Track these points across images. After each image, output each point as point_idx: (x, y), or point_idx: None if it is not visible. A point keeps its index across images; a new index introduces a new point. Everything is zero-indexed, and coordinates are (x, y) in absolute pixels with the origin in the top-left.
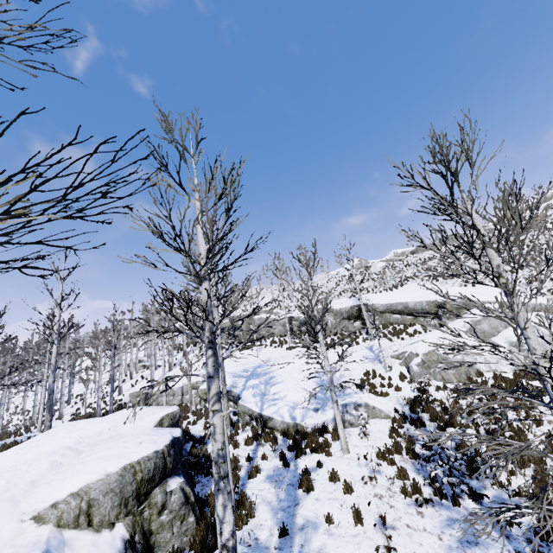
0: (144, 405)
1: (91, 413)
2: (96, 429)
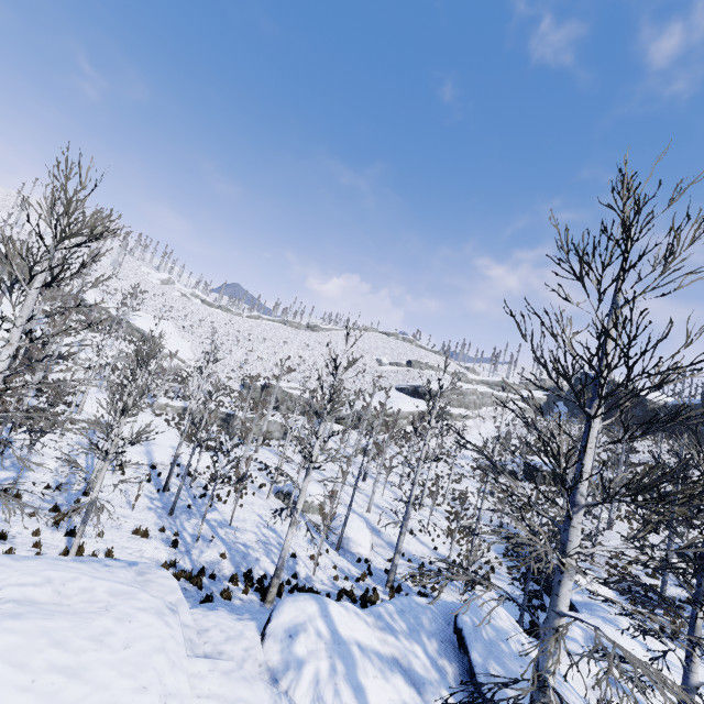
0: None
1: None
2: None
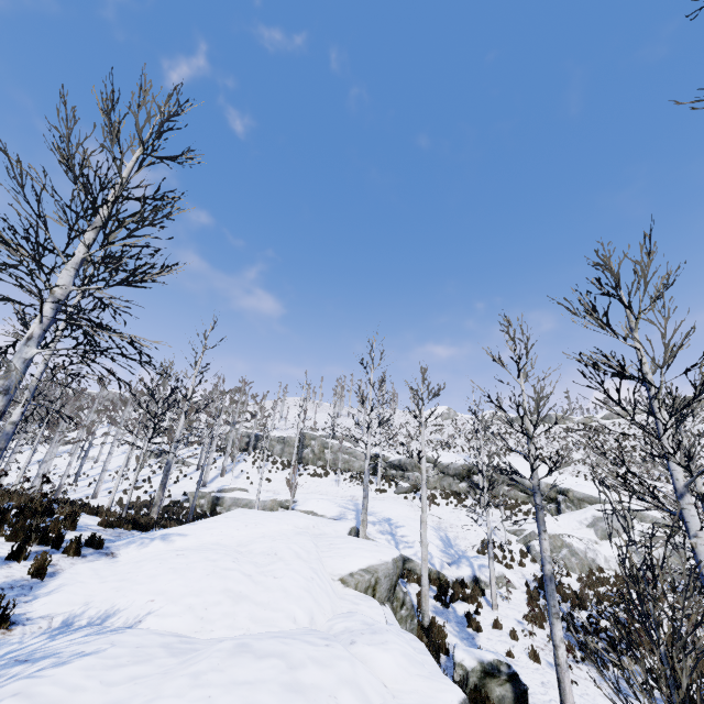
0: (209, 510)
1: (142, 502)
2: (304, 522)
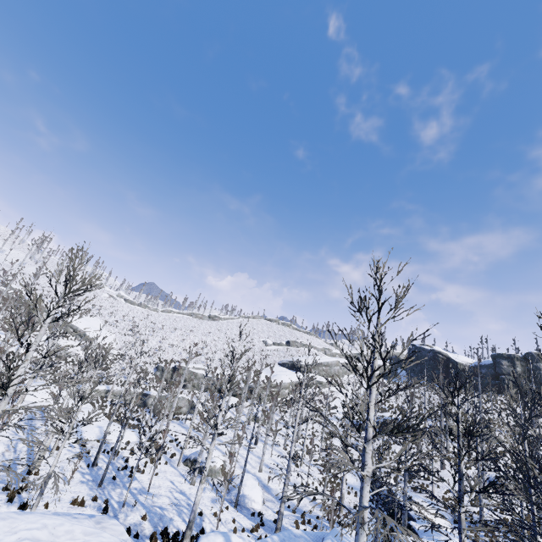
0: None
1: None
2: None
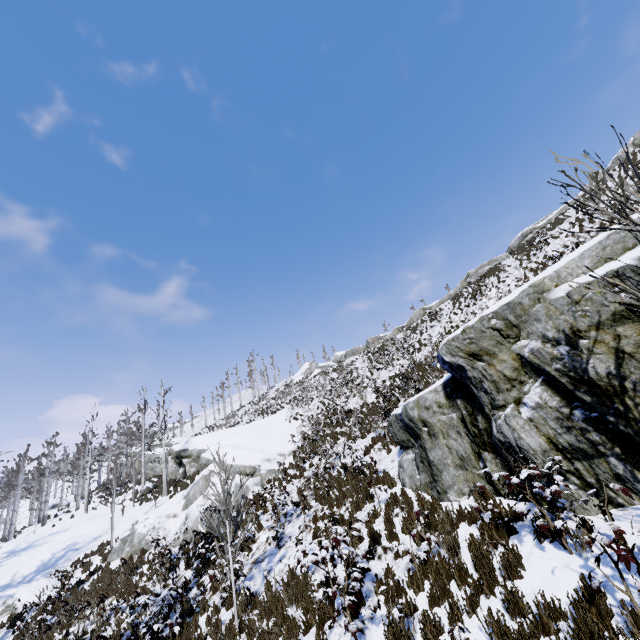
0: None
1: None
2: None
